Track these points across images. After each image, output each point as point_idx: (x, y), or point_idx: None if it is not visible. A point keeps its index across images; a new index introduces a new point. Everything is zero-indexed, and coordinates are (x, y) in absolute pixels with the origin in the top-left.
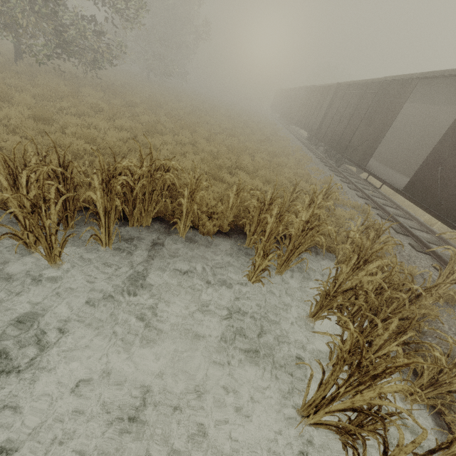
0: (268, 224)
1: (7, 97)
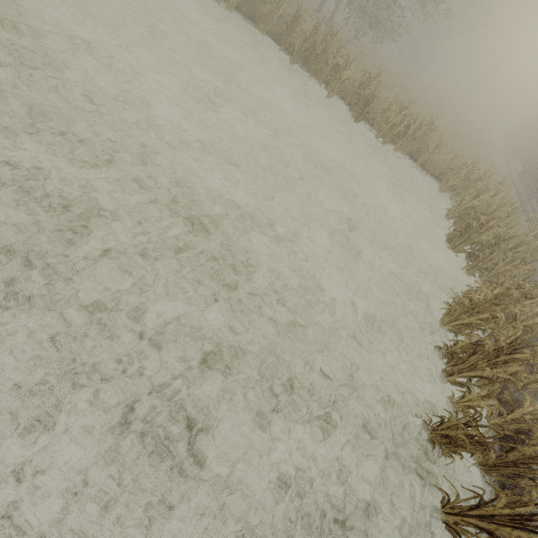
0: (461, 173)
1: None
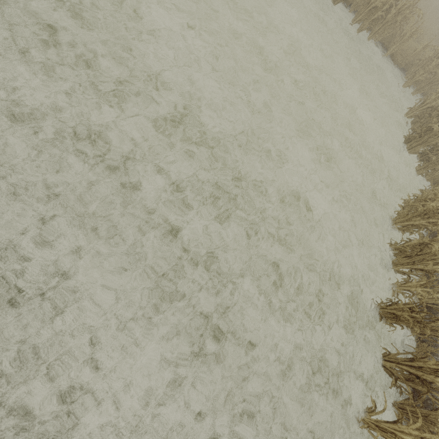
0: (430, 66)
1: None
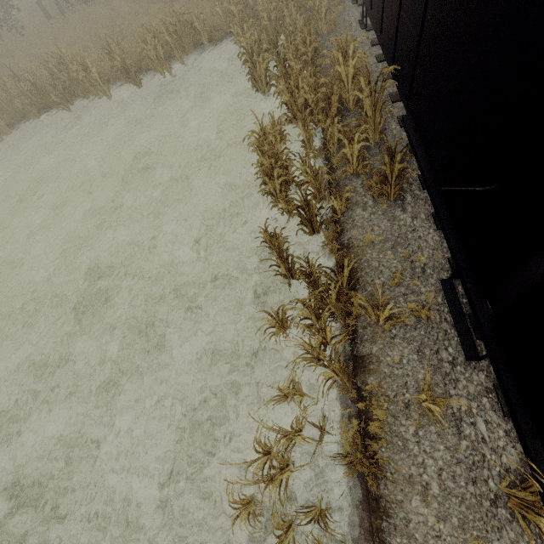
0: (233, 12)
1: (98, 39)
